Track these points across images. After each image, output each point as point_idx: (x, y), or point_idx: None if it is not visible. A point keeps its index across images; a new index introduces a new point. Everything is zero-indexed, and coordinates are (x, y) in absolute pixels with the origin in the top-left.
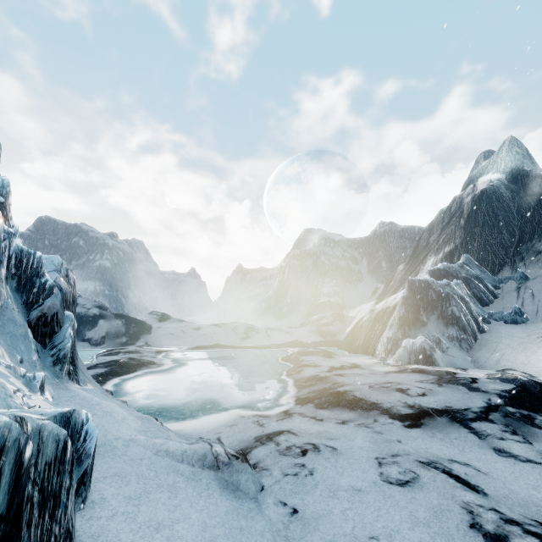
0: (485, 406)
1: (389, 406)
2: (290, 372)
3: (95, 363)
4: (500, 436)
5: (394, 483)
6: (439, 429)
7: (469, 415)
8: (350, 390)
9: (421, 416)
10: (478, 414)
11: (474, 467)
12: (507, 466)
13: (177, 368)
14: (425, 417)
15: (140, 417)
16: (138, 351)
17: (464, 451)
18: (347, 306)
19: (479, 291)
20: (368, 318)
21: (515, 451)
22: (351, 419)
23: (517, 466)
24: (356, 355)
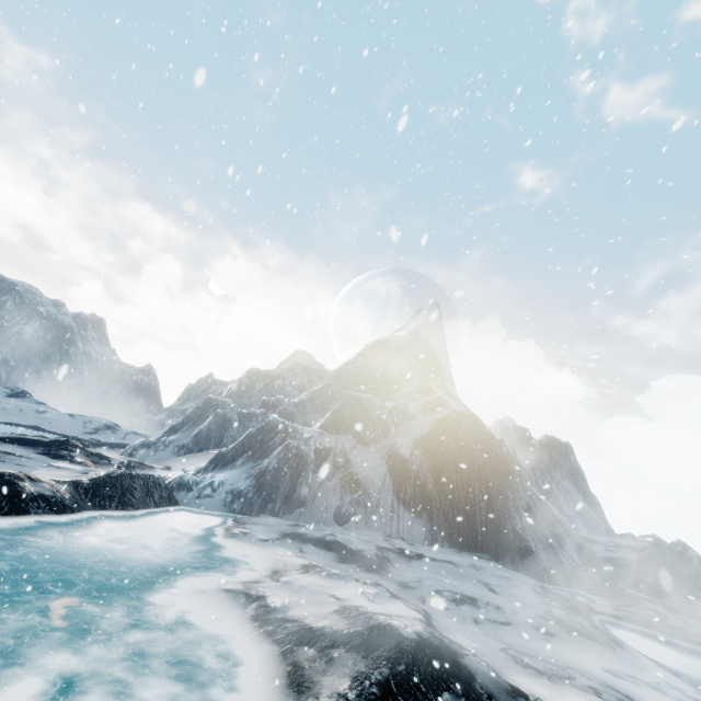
0: None
1: None
2: None
3: None
4: None
5: None
6: None
7: None
8: None
9: None
10: None
11: None
12: None
13: None
14: None
15: None
16: None
17: None
18: None
19: None
20: None
21: None
22: None
23: None
24: None
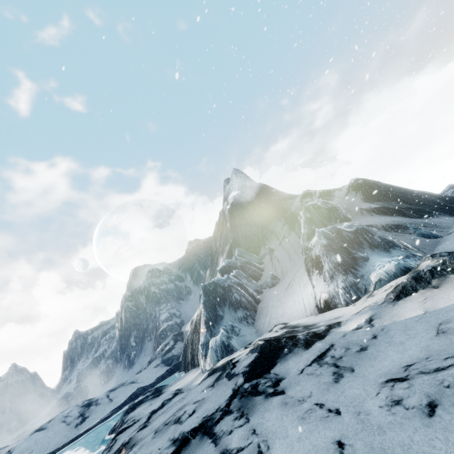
0: (230, 395)
1: None
2: (102, 453)
3: None
4: (231, 429)
5: None
6: None
7: (217, 417)
8: None
9: (179, 450)
10: (223, 410)
11: None
12: None
13: None
14: (182, 448)
15: None
16: None
17: None
18: (185, 321)
19: (252, 271)
20: (190, 330)
21: (233, 444)
22: None
23: None
24: (187, 373)
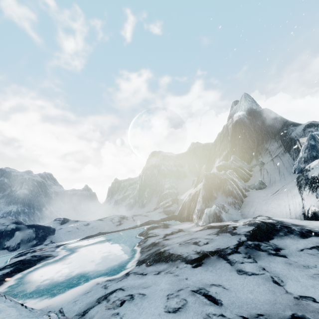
0: (237, 244)
1: (186, 255)
2: (140, 243)
3: (4, 266)
4: (242, 261)
5: (171, 312)
6: (211, 264)
7: (228, 251)
8: (167, 249)
9: (202, 258)
10: (232, 249)
11: (223, 286)
12: (241, 280)
13: (67, 256)
14: (205, 258)
15: (7, 306)
16: (42, 249)
17: (221, 276)
18: (180, 193)
19: (242, 174)
20: (188, 199)
21: (247, 269)
22: (164, 269)
23: (246, 279)
24: (183, 223)
